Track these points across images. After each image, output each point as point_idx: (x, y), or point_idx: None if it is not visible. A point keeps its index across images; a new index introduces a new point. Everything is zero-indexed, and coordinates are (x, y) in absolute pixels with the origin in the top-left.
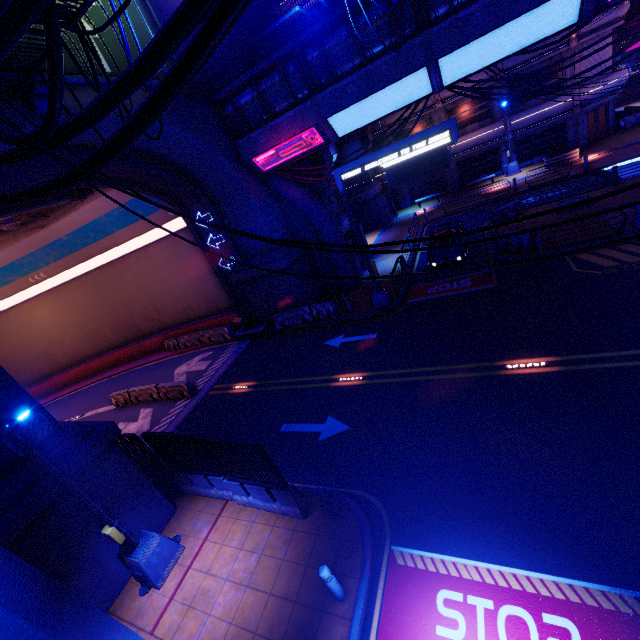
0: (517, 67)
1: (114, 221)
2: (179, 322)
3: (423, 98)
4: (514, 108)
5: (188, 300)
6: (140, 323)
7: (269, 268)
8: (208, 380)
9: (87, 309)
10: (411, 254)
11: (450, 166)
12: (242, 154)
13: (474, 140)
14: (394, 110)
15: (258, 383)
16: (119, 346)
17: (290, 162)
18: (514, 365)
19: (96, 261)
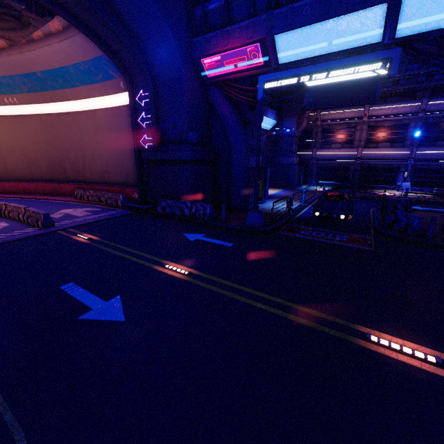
0: (437, 112)
1: (79, 75)
2: (96, 181)
3: (370, 44)
4: (423, 143)
5: (109, 165)
6: (68, 169)
7: (174, 155)
8: (70, 223)
9: (36, 141)
10: (300, 206)
11: (356, 167)
12: (193, 51)
13: (382, 154)
14: (337, 50)
15: (100, 239)
16: (46, 180)
17: (230, 75)
18: (382, 339)
19: (59, 107)
